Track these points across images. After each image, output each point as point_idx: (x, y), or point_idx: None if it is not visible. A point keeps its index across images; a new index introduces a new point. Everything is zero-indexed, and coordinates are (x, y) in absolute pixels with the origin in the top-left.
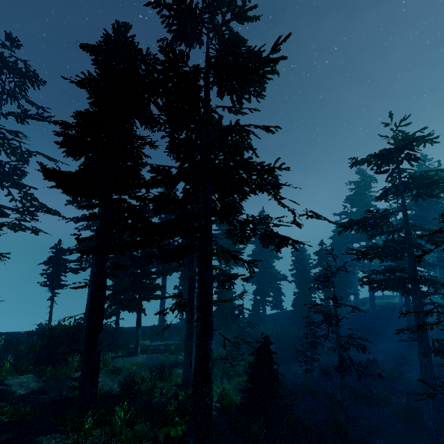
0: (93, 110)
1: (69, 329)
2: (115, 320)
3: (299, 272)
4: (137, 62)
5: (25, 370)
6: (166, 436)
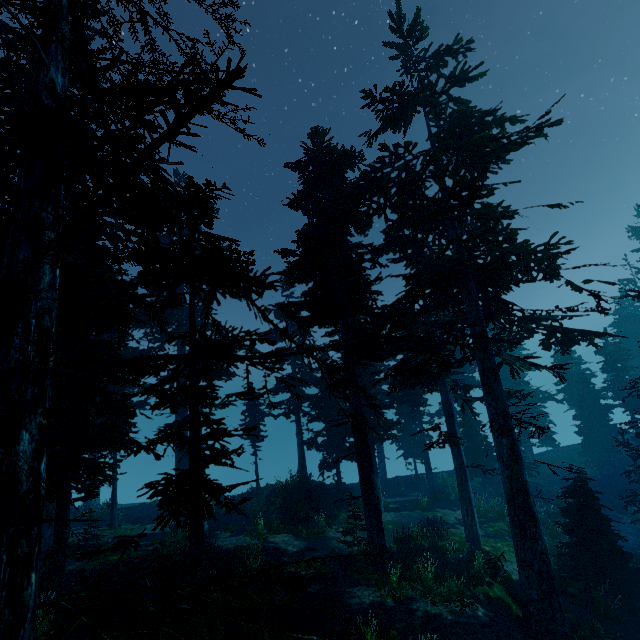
0: (304, 229)
1: (299, 484)
2: (336, 473)
3: (572, 386)
4: (348, 166)
5: (277, 530)
6: (485, 596)
